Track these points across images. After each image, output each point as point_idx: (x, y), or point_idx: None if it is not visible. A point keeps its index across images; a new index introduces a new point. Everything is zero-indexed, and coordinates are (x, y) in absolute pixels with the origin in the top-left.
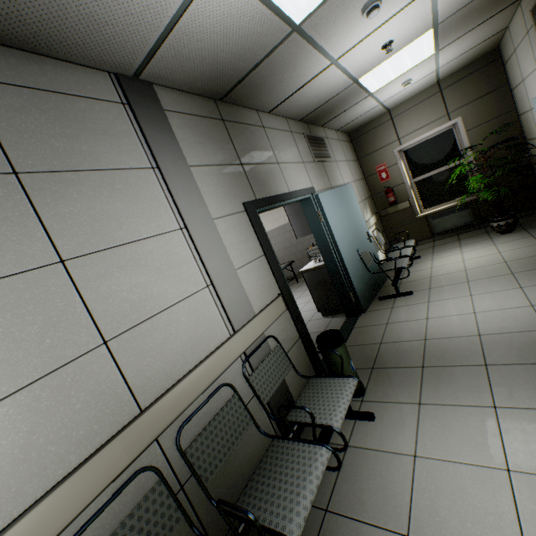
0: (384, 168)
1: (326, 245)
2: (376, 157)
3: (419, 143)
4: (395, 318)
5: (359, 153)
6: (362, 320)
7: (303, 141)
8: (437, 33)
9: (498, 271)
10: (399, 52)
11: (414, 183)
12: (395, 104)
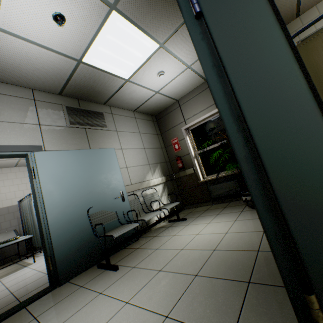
0: (177, 141)
1: (36, 202)
2: (171, 133)
3: (200, 124)
4: (50, 311)
5: (161, 129)
6: (46, 296)
7: (57, 109)
8: (131, 19)
9: (193, 265)
10: (99, 34)
11: (198, 154)
12: (178, 95)
